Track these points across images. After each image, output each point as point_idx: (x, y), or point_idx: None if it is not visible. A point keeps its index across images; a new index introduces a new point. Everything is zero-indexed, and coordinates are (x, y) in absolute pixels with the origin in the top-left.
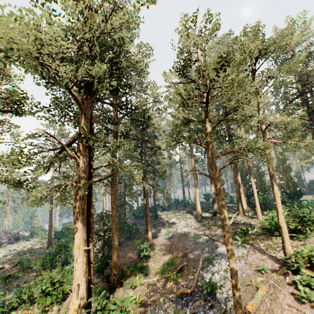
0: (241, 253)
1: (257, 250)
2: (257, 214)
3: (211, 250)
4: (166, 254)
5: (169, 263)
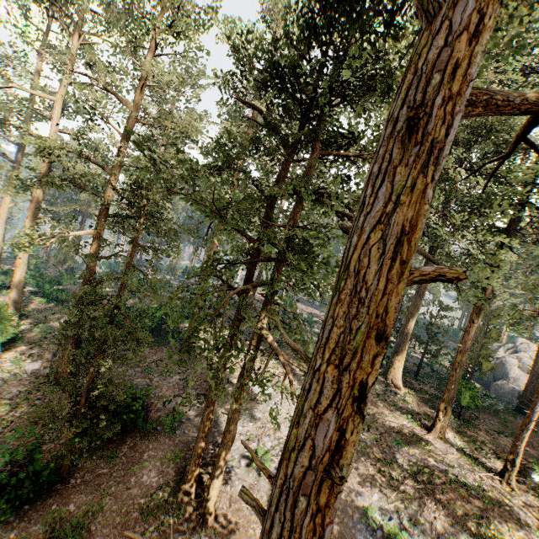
0: None
1: None
2: (510, 471)
3: None
4: None
5: None
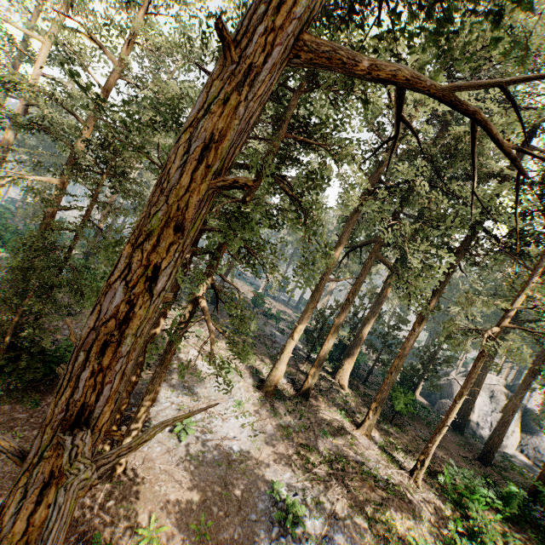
0: None
1: None
2: (419, 470)
3: None
4: None
5: None
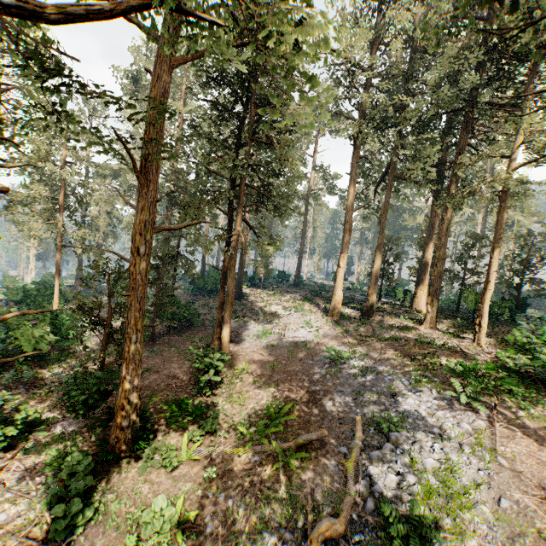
0: (471, 428)
1: (515, 427)
2: (478, 333)
3: (380, 399)
4: (260, 385)
5: (271, 412)
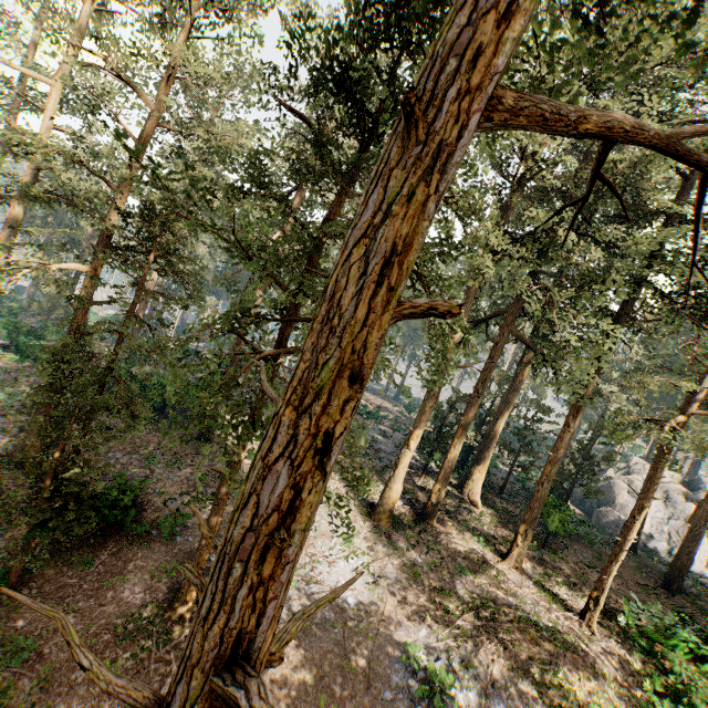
0: None
1: None
2: (592, 611)
3: None
4: None
5: None
